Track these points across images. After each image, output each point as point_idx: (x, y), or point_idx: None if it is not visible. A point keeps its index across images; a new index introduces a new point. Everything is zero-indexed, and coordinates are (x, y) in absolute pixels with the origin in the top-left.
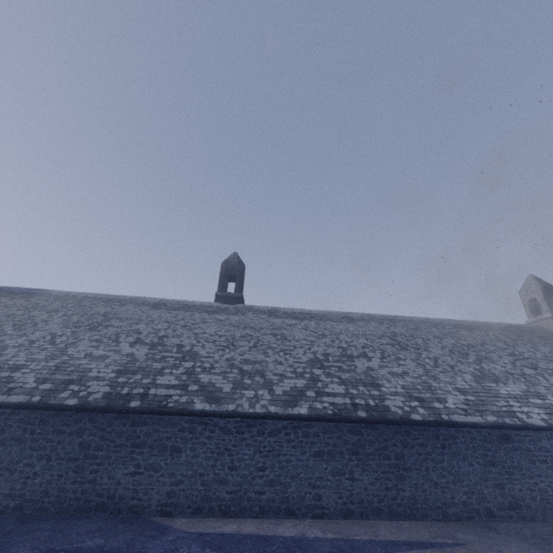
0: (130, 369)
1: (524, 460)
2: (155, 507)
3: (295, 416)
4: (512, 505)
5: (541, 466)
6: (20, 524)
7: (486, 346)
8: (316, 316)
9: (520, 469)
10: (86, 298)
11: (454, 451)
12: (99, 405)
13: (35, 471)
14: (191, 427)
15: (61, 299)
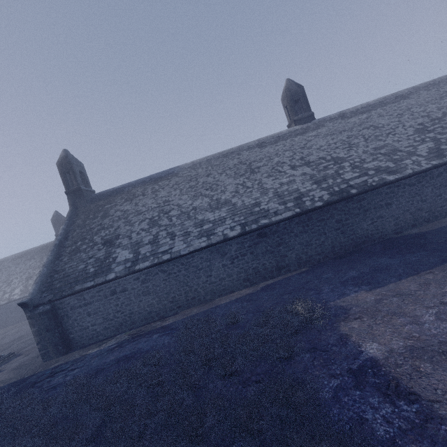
0: (318, 180)
1: None
2: (391, 232)
3: None
4: None
5: None
6: (343, 259)
7: None
8: (376, 105)
9: None
10: (209, 160)
11: None
12: (336, 199)
13: (322, 241)
14: (390, 191)
15: (196, 167)
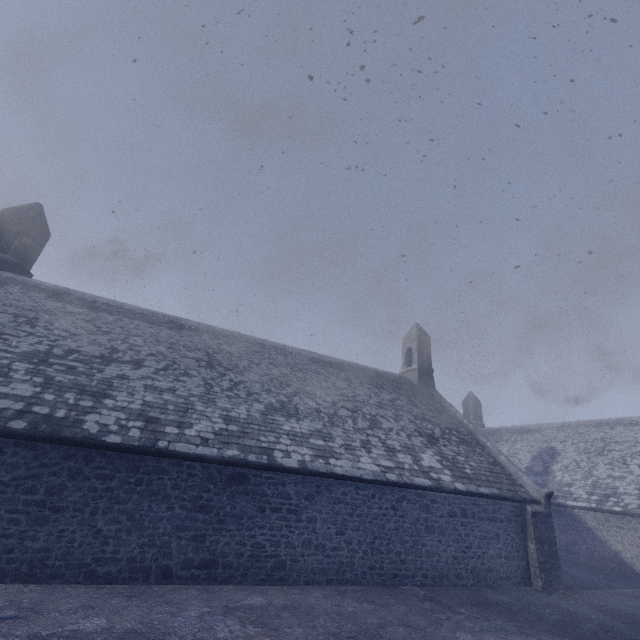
0: None
1: (252, 506)
2: None
3: None
4: (206, 563)
5: (271, 515)
6: None
7: (323, 383)
8: (128, 313)
9: (240, 518)
10: None
11: (153, 489)
12: None
13: None
14: None
15: None
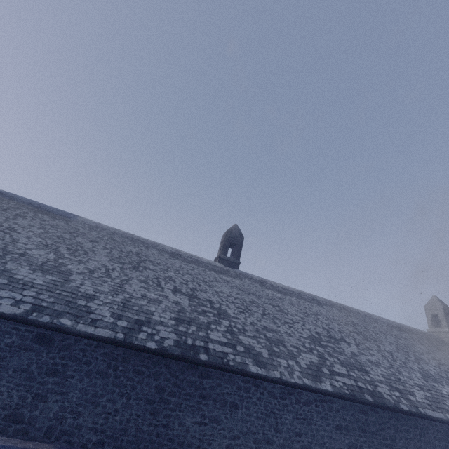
0: (183, 318)
1: None
2: None
3: (324, 391)
4: None
5: None
6: None
7: (416, 348)
8: (294, 294)
9: None
10: (115, 233)
11: (427, 439)
12: (176, 353)
13: (116, 407)
14: (246, 386)
15: (95, 229)
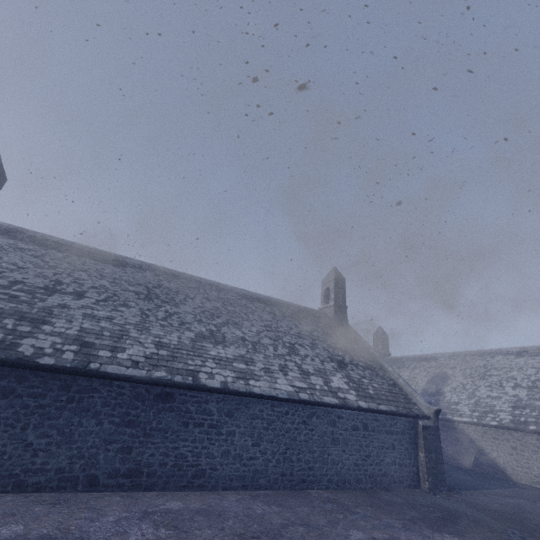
0: None
1: (177, 422)
2: None
3: None
4: (131, 472)
5: (194, 429)
6: None
7: (250, 315)
8: (77, 251)
9: (165, 432)
10: None
11: (83, 406)
12: None
13: None
14: None
15: None
